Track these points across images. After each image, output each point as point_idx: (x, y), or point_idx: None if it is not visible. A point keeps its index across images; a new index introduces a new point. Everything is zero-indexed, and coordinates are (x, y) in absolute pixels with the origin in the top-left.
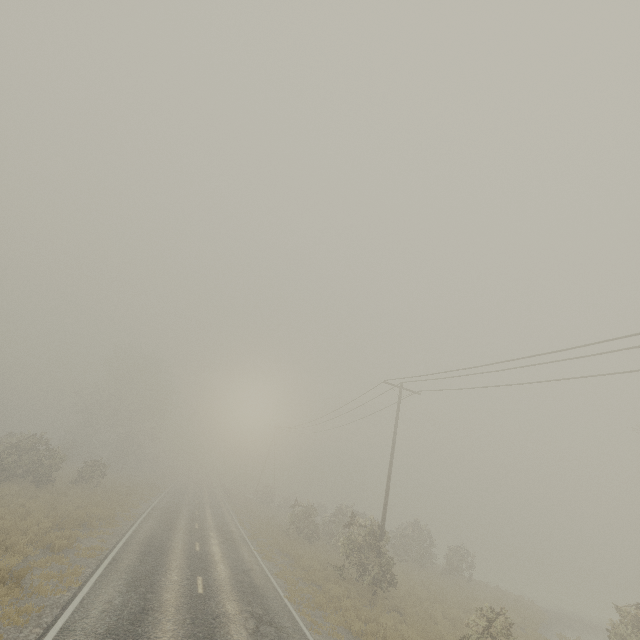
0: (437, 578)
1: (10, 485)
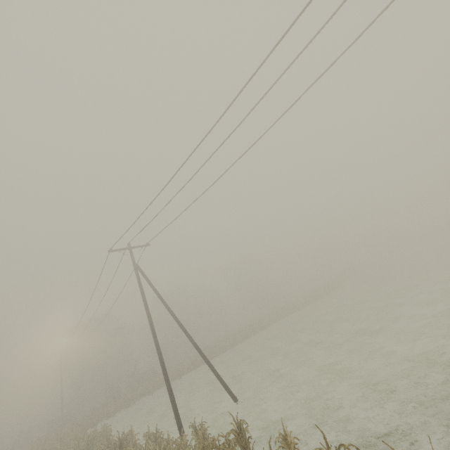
0: None
1: None
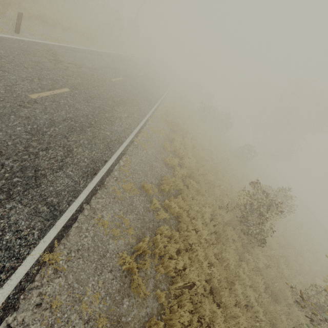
0: None
1: None
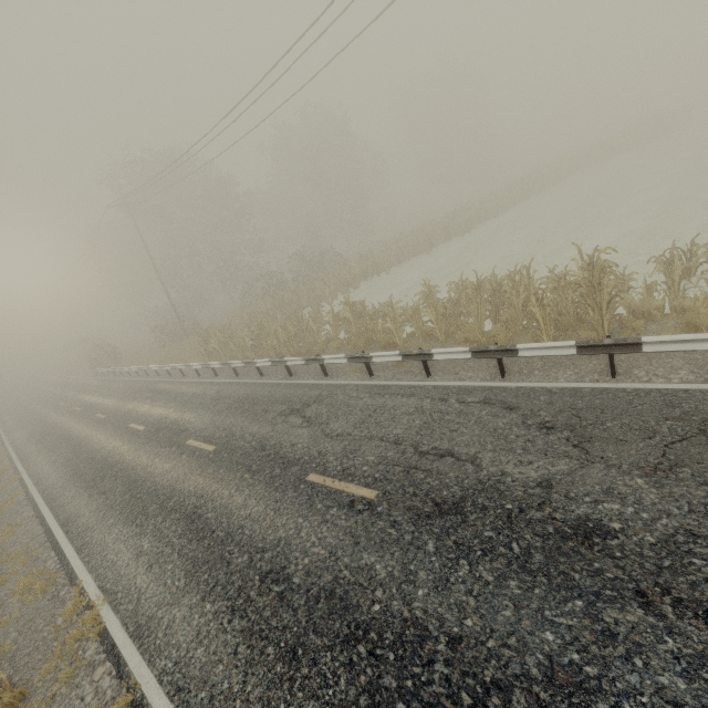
0: None
1: None
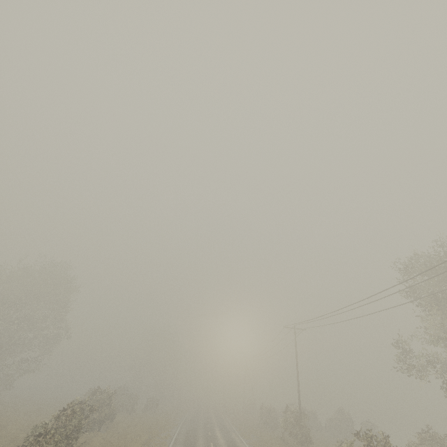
0: (354, 444)
1: (120, 415)
